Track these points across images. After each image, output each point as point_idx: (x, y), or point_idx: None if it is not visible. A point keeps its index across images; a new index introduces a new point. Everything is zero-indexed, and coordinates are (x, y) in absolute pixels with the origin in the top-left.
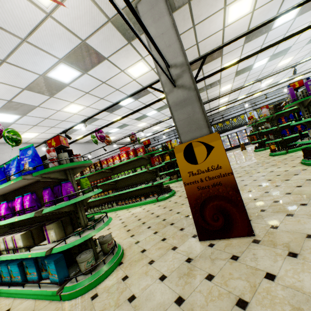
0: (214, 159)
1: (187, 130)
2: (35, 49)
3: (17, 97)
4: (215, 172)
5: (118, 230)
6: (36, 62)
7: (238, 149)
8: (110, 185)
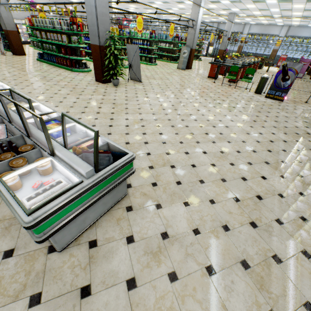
0: None
1: None
2: None
3: None
4: None
5: None
6: None
7: None
8: None
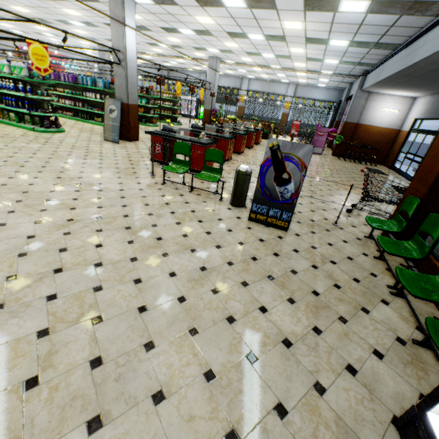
0: None
1: None
2: None
3: None
4: None
5: None
6: None
7: None
8: None
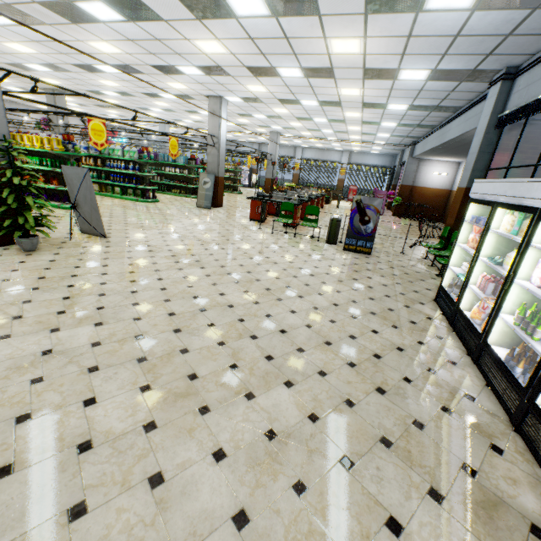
0: None
1: None
2: None
3: None
4: None
5: None
6: None
7: None
8: None
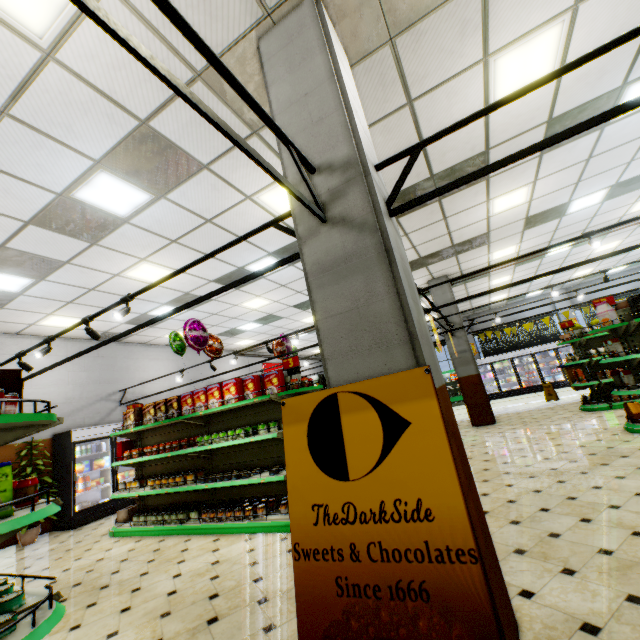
0: (406, 471)
1: (348, 348)
2: (33, 134)
3: (17, 240)
4: (405, 529)
5: (137, 629)
6: (43, 165)
7: (539, 396)
8: (197, 458)
